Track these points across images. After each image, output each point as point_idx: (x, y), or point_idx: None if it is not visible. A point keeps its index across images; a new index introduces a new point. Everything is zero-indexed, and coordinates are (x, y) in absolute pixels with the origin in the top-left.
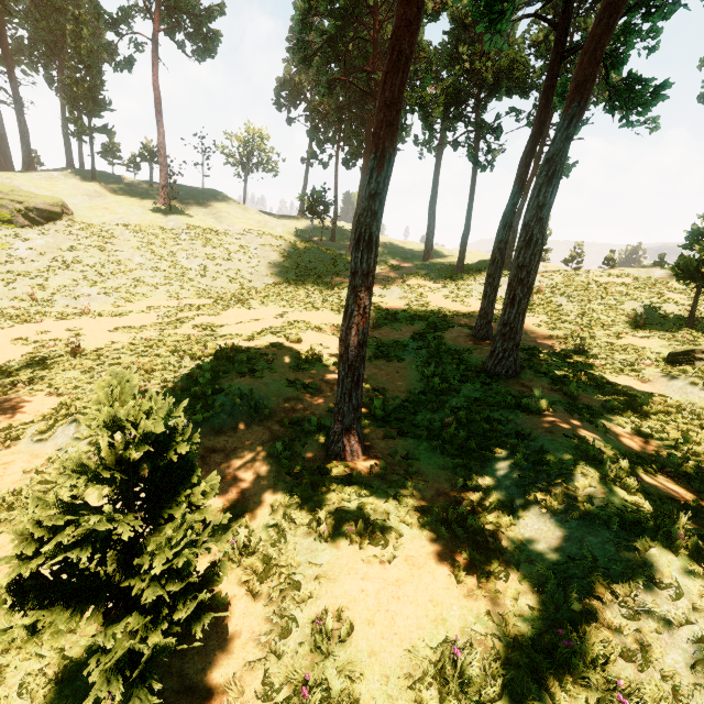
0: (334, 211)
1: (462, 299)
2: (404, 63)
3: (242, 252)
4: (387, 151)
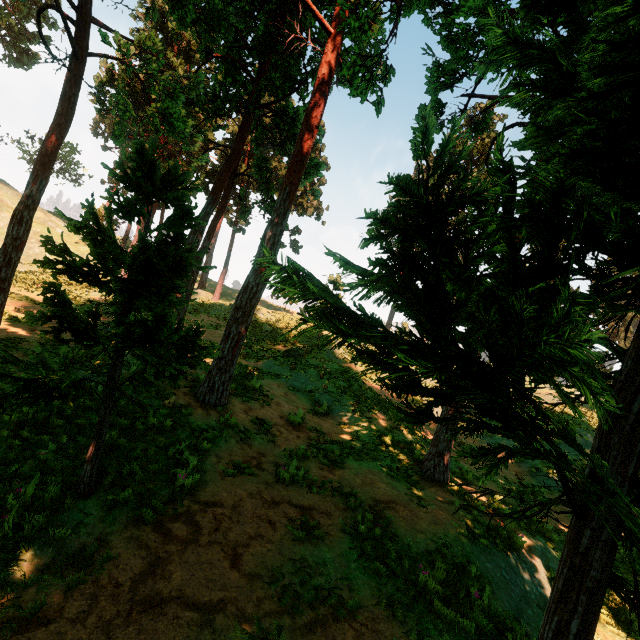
0: (127, 231)
1: (197, 313)
2: (56, 140)
3: (0, 237)
4: (40, 176)
